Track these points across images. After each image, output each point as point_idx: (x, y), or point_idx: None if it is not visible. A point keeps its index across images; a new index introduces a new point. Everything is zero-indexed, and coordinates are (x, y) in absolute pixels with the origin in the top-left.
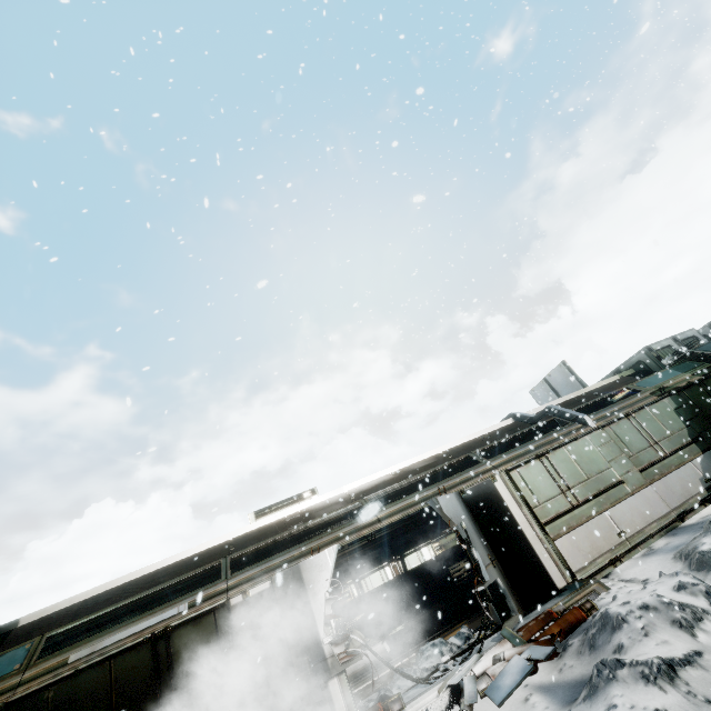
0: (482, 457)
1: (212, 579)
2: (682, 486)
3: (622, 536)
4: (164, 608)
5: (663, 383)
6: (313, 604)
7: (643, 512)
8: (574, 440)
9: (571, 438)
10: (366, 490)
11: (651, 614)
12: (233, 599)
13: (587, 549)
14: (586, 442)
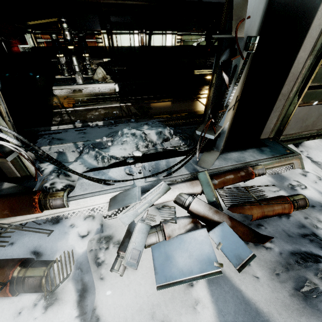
0: None
1: None
2: None
3: None
4: None
5: None
6: None
7: None
8: None
9: None
10: None
11: None
12: None
13: (308, 123)
14: None
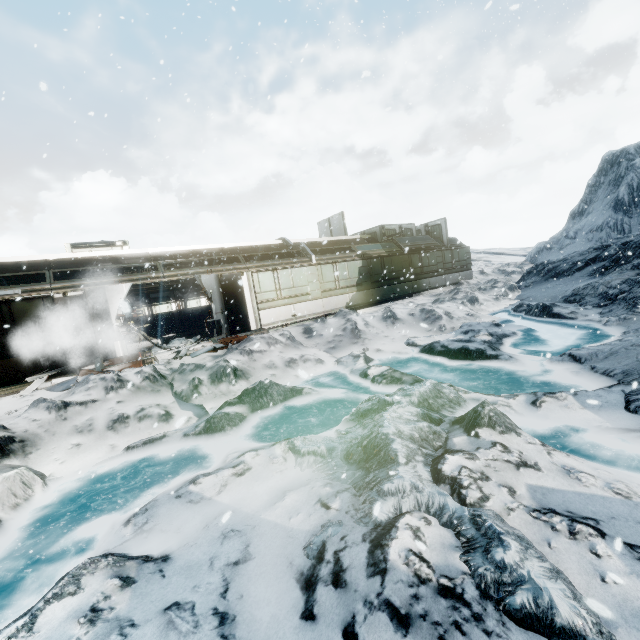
0: (258, 257)
1: (31, 280)
2: (337, 303)
3: (294, 316)
4: (2, 289)
5: (368, 251)
6: (111, 308)
7: (311, 309)
8: (298, 267)
9: (297, 265)
10: (164, 256)
11: (262, 340)
12: (56, 295)
13: (274, 318)
14: (303, 270)
